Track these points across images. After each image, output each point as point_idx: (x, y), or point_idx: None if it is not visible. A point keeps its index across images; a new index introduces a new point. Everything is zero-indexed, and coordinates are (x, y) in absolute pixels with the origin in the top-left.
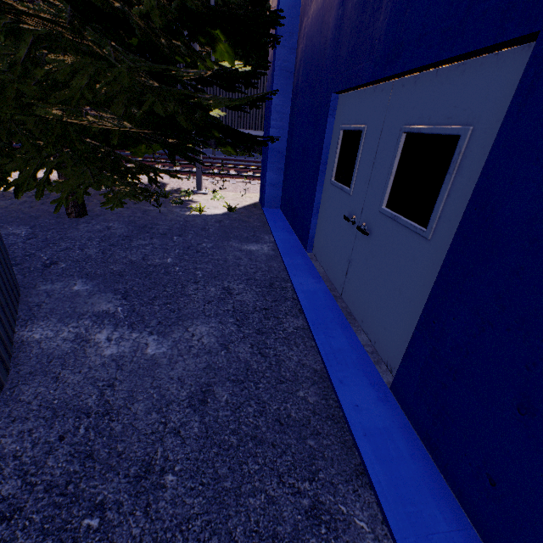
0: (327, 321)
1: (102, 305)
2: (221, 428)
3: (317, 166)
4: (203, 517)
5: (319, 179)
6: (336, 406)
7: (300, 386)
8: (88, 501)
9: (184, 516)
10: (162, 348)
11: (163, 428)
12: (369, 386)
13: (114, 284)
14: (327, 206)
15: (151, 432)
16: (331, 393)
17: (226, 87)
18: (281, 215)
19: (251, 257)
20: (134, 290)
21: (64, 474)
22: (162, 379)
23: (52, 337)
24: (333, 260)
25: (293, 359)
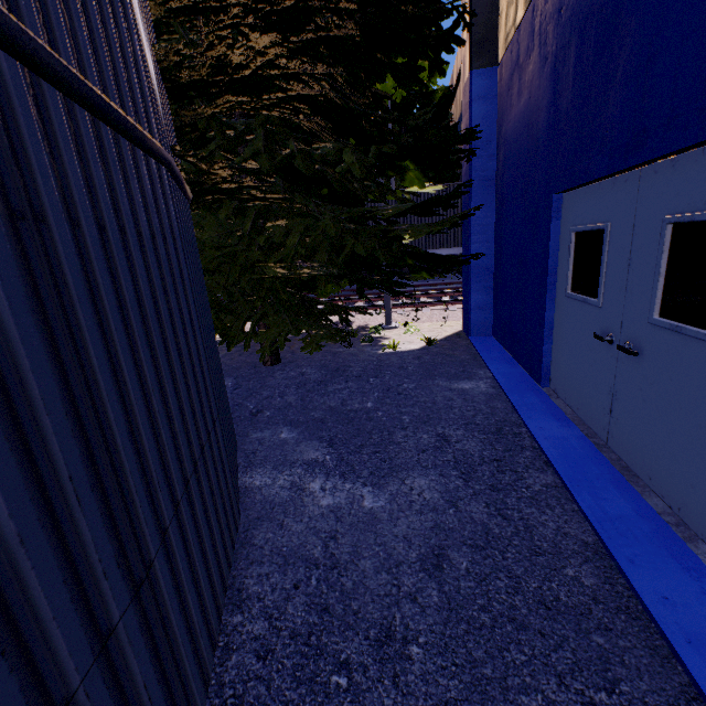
0: (590, 478)
1: (310, 453)
2: (465, 600)
3: (543, 278)
4: (463, 705)
5: (548, 293)
6: (629, 595)
7: (566, 561)
8: (332, 656)
9: (440, 697)
10: (379, 501)
11: (396, 590)
12: (681, 572)
13: (318, 431)
14: (564, 325)
15: (384, 593)
16: (617, 576)
17: (422, 214)
18: (495, 343)
19: (465, 397)
20: (338, 438)
21: (304, 624)
22: (385, 536)
23: (270, 484)
24: (584, 395)
25: (549, 525)
